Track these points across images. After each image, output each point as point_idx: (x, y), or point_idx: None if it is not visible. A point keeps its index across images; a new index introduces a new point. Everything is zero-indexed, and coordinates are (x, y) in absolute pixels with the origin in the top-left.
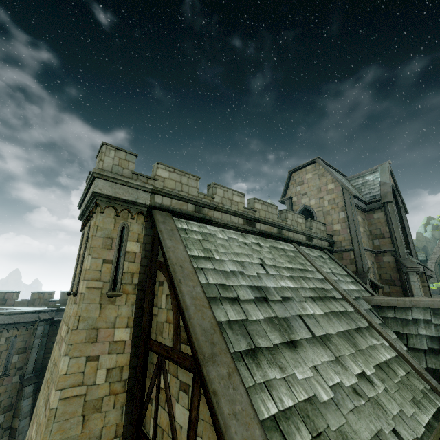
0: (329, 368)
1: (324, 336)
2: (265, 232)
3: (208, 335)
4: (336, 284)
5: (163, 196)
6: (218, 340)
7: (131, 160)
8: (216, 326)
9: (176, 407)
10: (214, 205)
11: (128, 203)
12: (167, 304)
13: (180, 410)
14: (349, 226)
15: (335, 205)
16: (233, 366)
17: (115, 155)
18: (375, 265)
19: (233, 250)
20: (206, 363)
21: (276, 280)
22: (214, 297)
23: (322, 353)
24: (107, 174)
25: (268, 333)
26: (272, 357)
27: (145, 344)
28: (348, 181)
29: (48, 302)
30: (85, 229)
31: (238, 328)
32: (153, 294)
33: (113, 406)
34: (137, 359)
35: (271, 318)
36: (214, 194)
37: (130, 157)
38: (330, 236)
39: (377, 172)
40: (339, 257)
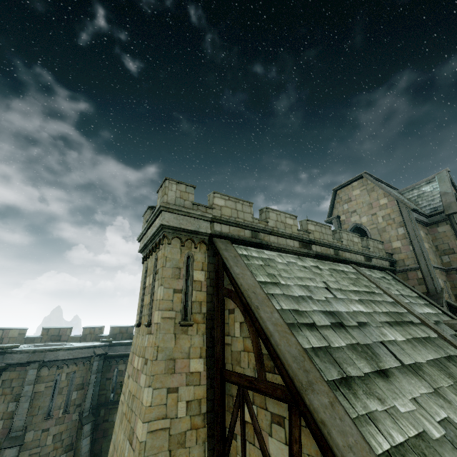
0: (430, 401)
1: (414, 365)
2: (322, 254)
3: (299, 362)
4: (410, 308)
5: (222, 224)
6: (310, 368)
7: (190, 192)
8: (303, 353)
9: (269, 442)
10: (270, 229)
11: (191, 233)
12: (242, 332)
13: (275, 445)
14: (411, 242)
15: (391, 220)
16: (332, 395)
17: (177, 188)
18: (447, 284)
19: (295, 274)
20: (306, 391)
21: (346, 305)
22: (291, 323)
23: (417, 383)
24: (172, 206)
25: (355, 360)
26: (367, 387)
27: (221, 375)
28: (401, 194)
29: (99, 337)
30: (148, 261)
31: (324, 355)
32: (223, 323)
33: (195, 442)
34: (213, 392)
35: (353, 345)
36: (267, 219)
37: (189, 189)
38: (389, 254)
39: (434, 181)
40: (403, 277)
